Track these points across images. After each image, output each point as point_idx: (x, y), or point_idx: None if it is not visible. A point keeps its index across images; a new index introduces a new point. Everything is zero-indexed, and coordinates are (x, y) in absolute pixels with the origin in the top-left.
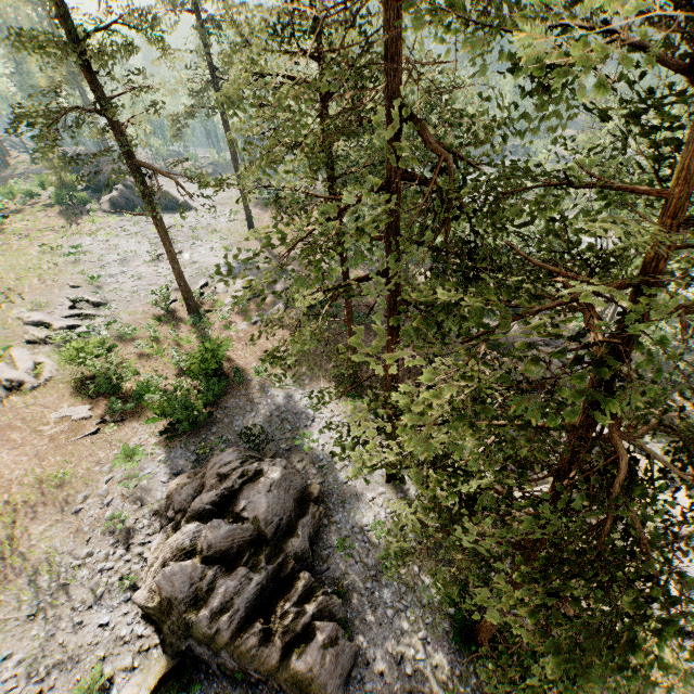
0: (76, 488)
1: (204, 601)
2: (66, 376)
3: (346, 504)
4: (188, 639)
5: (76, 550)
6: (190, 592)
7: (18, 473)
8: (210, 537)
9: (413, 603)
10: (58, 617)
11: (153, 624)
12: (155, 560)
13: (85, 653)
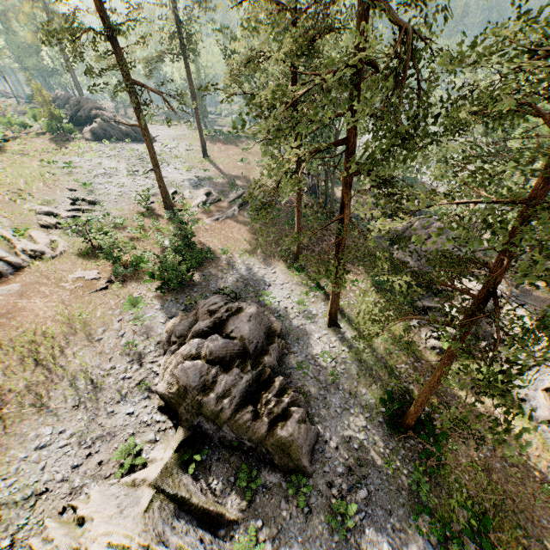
0: (96, 325)
1: (210, 389)
2: (76, 251)
3: (300, 341)
4: (199, 416)
5: (102, 365)
6: (200, 382)
7: (50, 313)
8: (211, 346)
9: (355, 405)
10: (95, 408)
11: (166, 414)
12: (169, 364)
13: (118, 431)
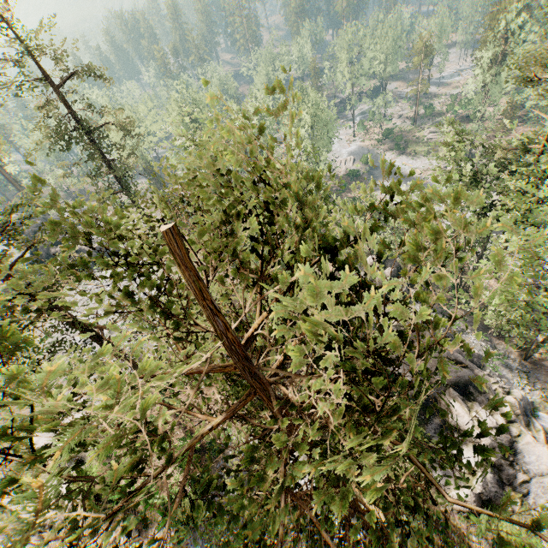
0: None
1: None
2: None
3: None
4: None
5: None
6: None
7: None
8: None
9: None
10: None
11: None
12: None
13: None
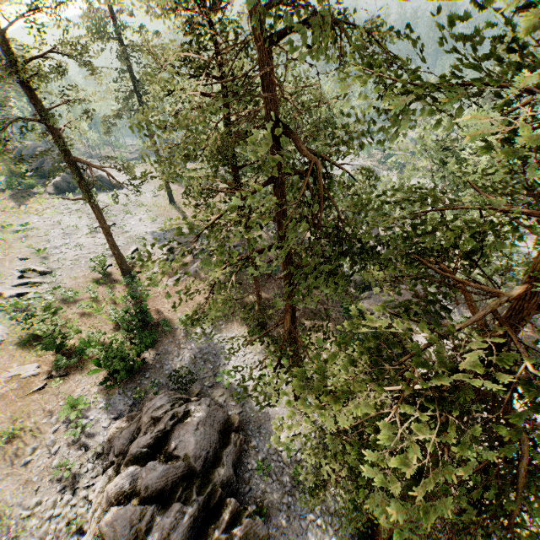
0: (26, 441)
1: (143, 539)
2: (16, 339)
3: (261, 429)
4: None
5: (26, 500)
6: (130, 534)
7: None
8: (147, 478)
9: (323, 512)
10: None
11: None
12: (98, 504)
13: None
